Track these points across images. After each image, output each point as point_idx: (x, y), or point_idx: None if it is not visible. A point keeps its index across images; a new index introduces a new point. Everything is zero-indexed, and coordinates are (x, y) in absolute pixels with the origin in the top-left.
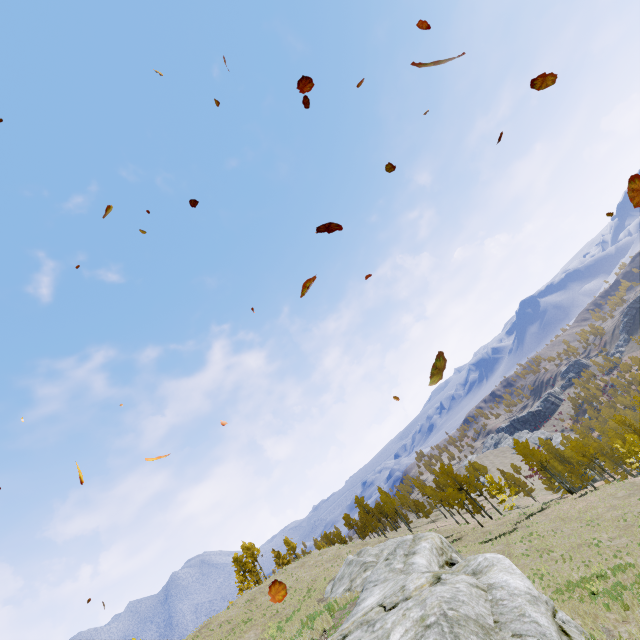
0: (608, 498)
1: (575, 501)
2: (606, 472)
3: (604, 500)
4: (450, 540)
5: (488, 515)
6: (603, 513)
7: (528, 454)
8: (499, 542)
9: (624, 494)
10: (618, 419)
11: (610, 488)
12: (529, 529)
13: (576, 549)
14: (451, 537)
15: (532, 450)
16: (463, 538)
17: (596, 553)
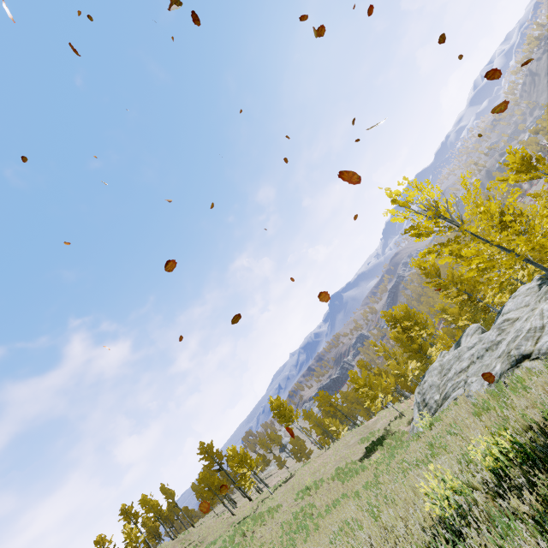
0: (342, 449)
1: (315, 459)
2: (349, 419)
3: (338, 452)
4: (192, 547)
5: (247, 496)
6: (329, 470)
7: (283, 413)
8: (216, 544)
9: (355, 440)
10: (361, 364)
11: (348, 436)
12: (259, 511)
13: (269, 542)
14: (196, 541)
15: (286, 408)
16: (206, 540)
17: (282, 546)
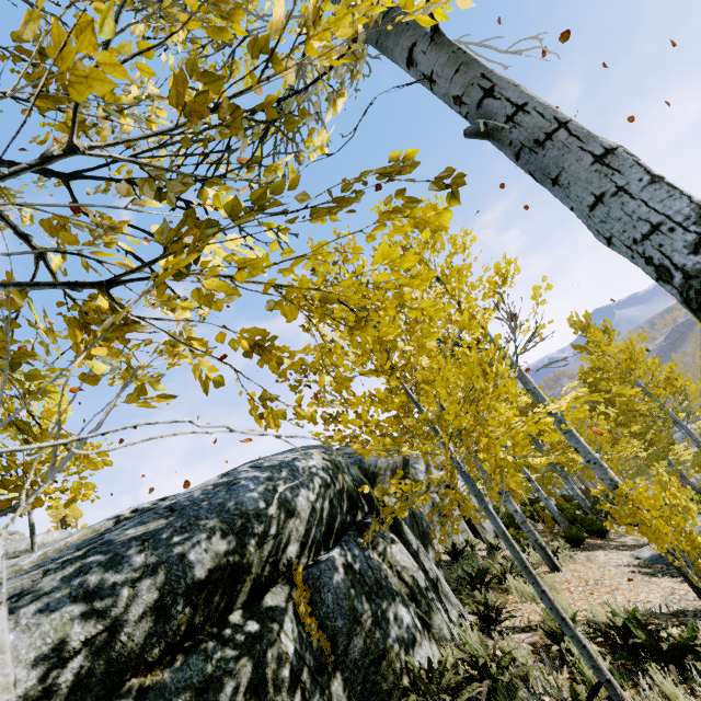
0: None
1: None
2: None
3: None
4: None
5: None
6: None
7: None
8: None
9: None
10: None
11: None
12: None
13: None
14: None
15: None
16: None
17: None
